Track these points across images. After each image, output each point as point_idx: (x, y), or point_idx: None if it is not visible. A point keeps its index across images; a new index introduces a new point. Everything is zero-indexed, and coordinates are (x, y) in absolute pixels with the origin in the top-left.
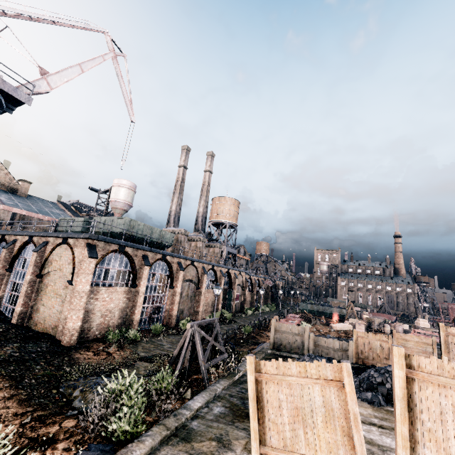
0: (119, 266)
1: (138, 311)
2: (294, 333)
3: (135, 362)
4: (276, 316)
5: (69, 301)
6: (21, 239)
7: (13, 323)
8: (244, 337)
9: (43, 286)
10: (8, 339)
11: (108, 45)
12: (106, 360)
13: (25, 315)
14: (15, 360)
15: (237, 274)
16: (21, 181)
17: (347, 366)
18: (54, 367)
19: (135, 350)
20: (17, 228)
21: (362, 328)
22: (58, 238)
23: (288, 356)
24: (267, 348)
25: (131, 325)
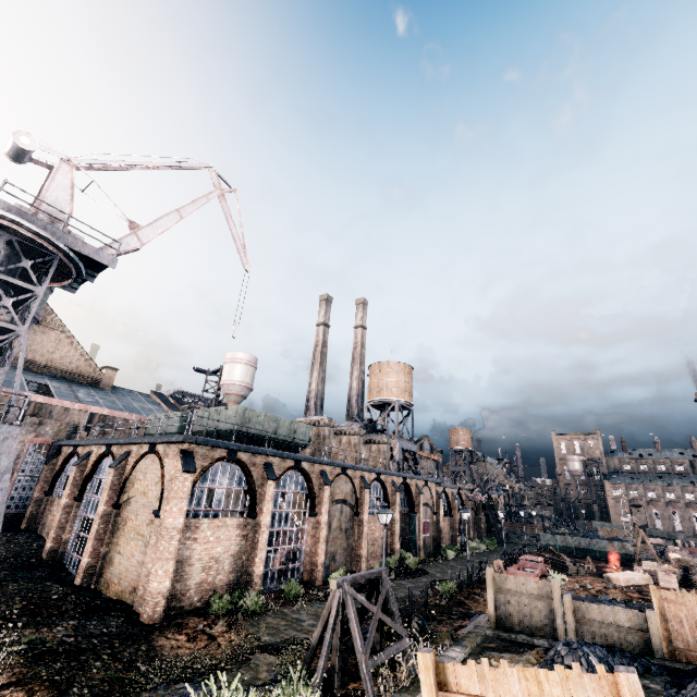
0: (228, 484)
1: (260, 557)
2: (532, 594)
3: (253, 655)
4: (499, 559)
5: (154, 544)
6: (97, 451)
7: (77, 583)
8: (442, 603)
9: (121, 522)
10: (63, 612)
11: (213, 181)
12: (207, 649)
13: (94, 570)
14: (67, 650)
15: (420, 486)
16: (105, 369)
17: (629, 682)
18: (122, 665)
19: (254, 630)
20: (95, 435)
21: (673, 580)
22: (144, 445)
23: (527, 643)
24: (486, 624)
25: (250, 583)
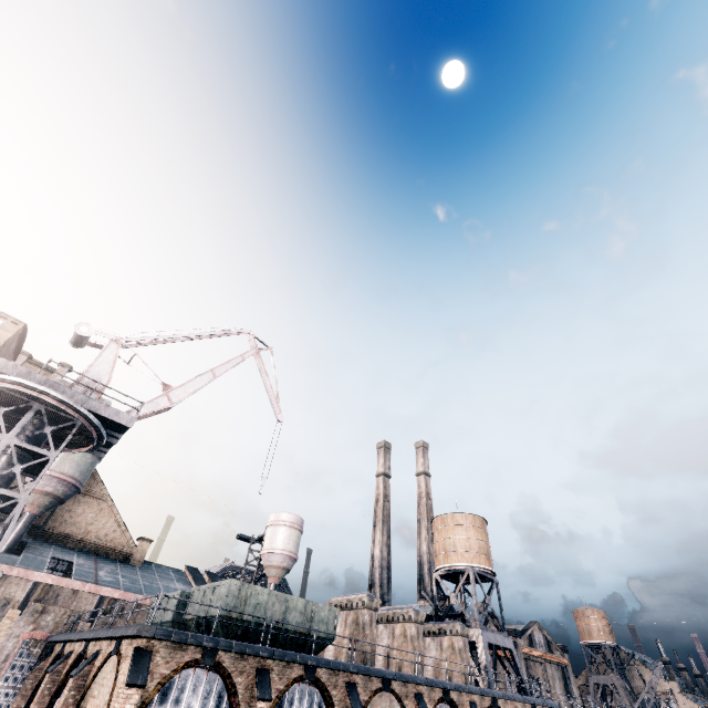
0: (201, 706)
1: None
2: None
3: None
4: None
5: None
6: (77, 650)
7: None
8: None
9: None
10: None
11: (250, 343)
12: None
13: None
14: None
15: None
16: (140, 540)
17: None
18: None
19: None
20: (100, 626)
21: None
22: (113, 641)
23: None
24: None
25: None
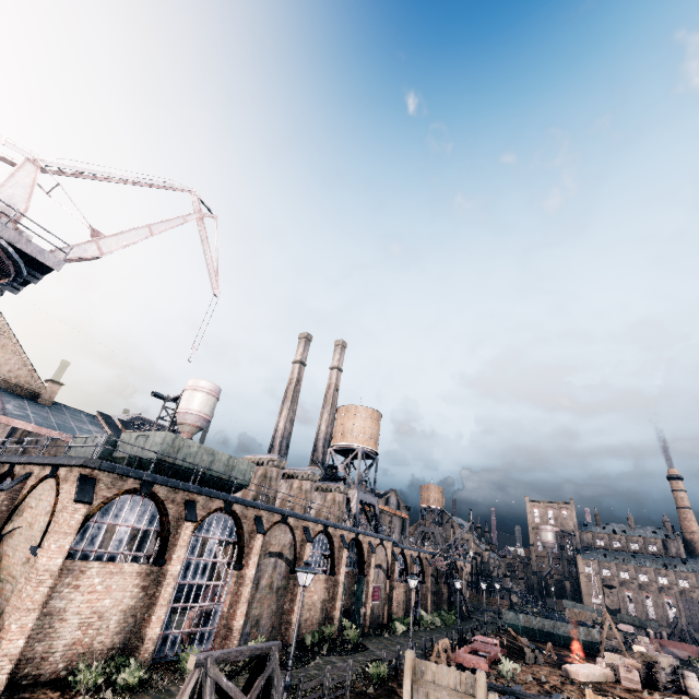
0: (136, 521)
1: (158, 616)
2: (454, 689)
3: None
4: (446, 639)
5: (21, 589)
6: None
7: None
8: (370, 690)
9: None
10: None
11: (194, 205)
12: None
13: None
14: None
15: (374, 545)
16: (49, 382)
17: None
18: None
19: None
20: (12, 453)
21: (635, 678)
22: (47, 467)
23: None
24: None
25: (139, 649)
